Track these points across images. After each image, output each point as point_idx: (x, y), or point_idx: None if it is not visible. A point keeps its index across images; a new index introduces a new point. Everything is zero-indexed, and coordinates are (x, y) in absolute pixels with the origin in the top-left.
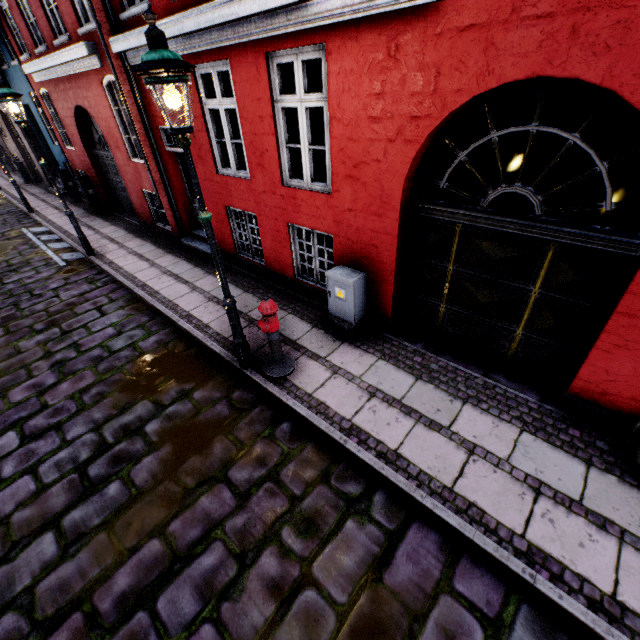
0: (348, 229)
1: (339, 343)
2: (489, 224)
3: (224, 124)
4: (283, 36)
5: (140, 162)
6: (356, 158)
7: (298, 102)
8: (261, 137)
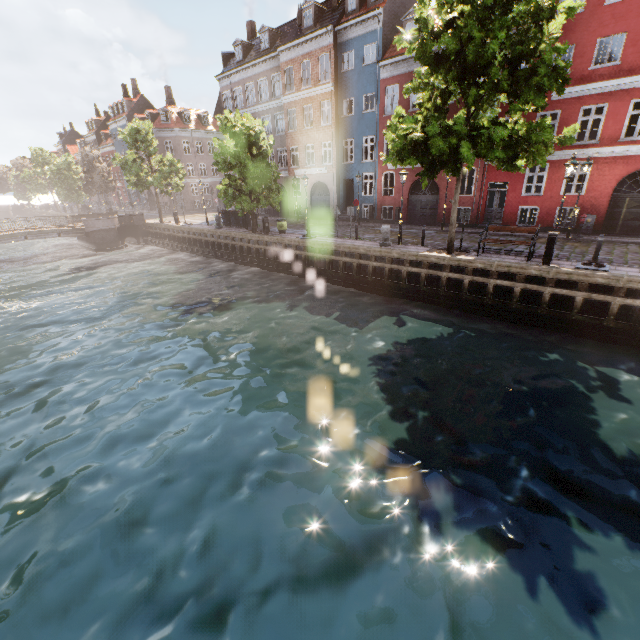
0: (588, 204)
1: (587, 235)
2: (637, 196)
3: (534, 180)
4: (577, 159)
5: (464, 196)
6: (597, 185)
7: (576, 173)
8: (555, 182)
